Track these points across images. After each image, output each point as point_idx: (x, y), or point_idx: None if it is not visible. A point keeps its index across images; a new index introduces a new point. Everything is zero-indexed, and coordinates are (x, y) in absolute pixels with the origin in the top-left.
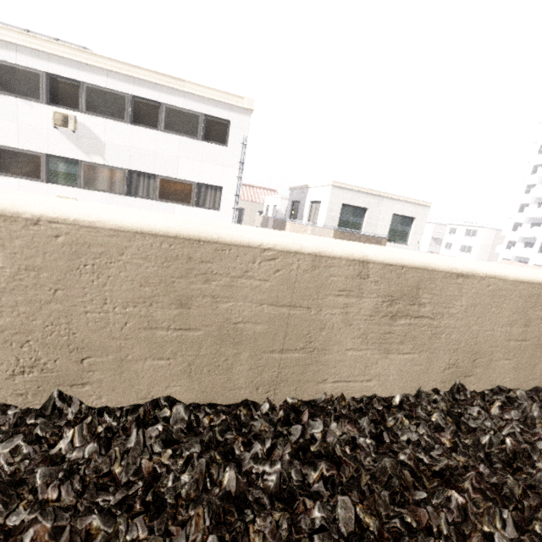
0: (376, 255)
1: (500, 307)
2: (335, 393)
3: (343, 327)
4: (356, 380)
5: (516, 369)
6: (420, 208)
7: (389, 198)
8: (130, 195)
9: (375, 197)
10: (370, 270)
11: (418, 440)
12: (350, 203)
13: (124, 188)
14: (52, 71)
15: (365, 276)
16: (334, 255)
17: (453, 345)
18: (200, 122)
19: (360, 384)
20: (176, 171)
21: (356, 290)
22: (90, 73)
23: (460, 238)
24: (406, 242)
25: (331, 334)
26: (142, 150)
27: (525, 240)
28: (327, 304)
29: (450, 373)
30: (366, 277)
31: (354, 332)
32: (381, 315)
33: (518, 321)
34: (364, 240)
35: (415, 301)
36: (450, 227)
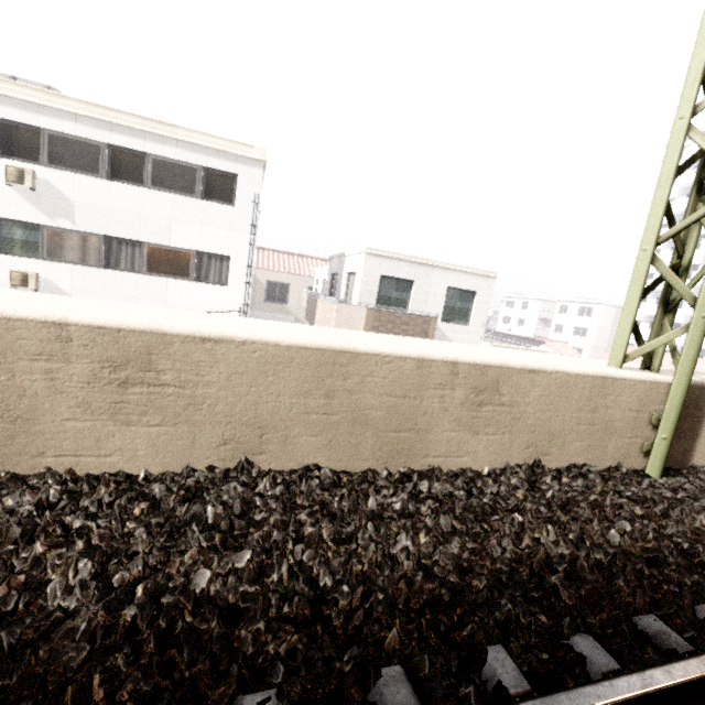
0: (84, 317)
1: (281, 376)
2: (63, 469)
3: (52, 395)
4: (90, 455)
5: (330, 447)
6: (482, 280)
7: (441, 268)
8: (110, 267)
9: (423, 267)
10: (73, 333)
11: (86, 507)
12: (390, 275)
13: (101, 259)
14: (3, 116)
15: (68, 340)
16: (17, 317)
17: (223, 417)
18: (198, 176)
19: (97, 460)
20: (169, 237)
21: (59, 355)
22: (53, 117)
23: (572, 318)
24: (467, 322)
25: (37, 403)
26: (123, 211)
27: (650, 320)
28: (22, 369)
29: (230, 450)
30: (69, 340)
31: (70, 400)
32: (104, 382)
33: (314, 392)
34: (407, 320)
35: (150, 368)
36: (561, 304)
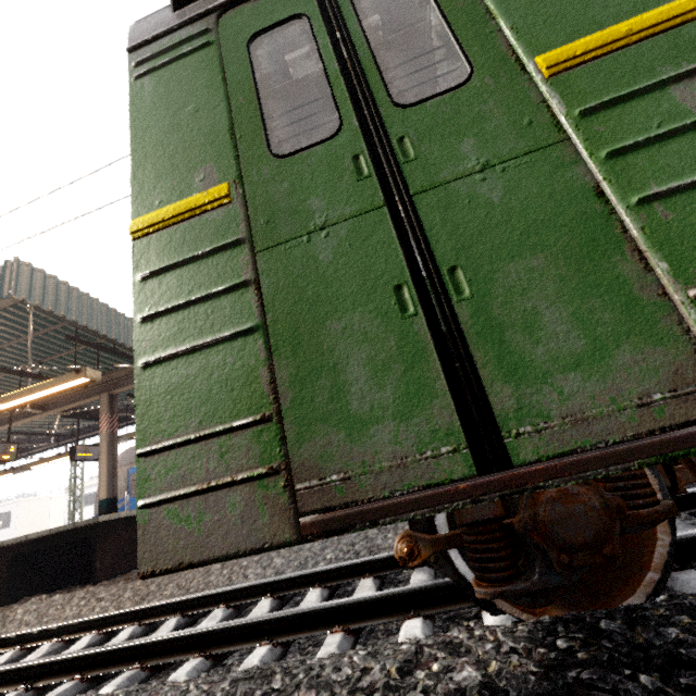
0: None
1: None
2: None
3: None
4: None
5: None
6: None
7: None
8: None
9: None
10: None
11: None
12: None
13: None
14: None
15: None
16: None
17: None
18: None
19: None
20: None
21: None
22: None
23: None
24: None
25: None
26: None
27: None
28: None
29: None
30: None
31: None
32: None
33: None
34: None
35: None
36: None
